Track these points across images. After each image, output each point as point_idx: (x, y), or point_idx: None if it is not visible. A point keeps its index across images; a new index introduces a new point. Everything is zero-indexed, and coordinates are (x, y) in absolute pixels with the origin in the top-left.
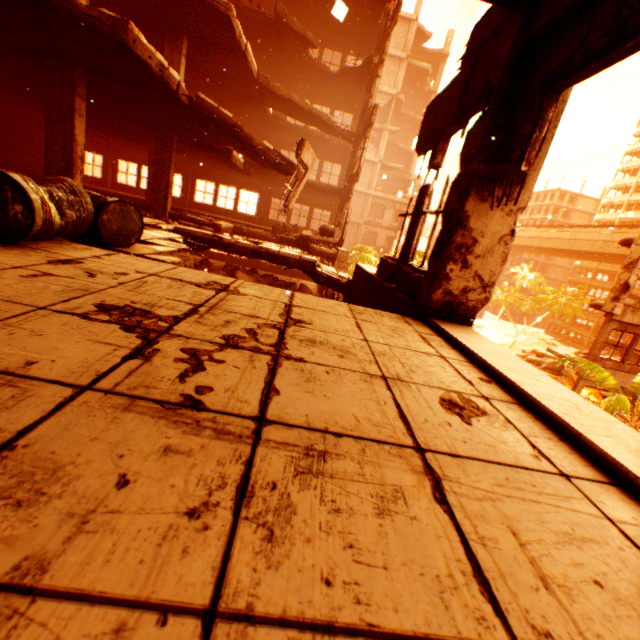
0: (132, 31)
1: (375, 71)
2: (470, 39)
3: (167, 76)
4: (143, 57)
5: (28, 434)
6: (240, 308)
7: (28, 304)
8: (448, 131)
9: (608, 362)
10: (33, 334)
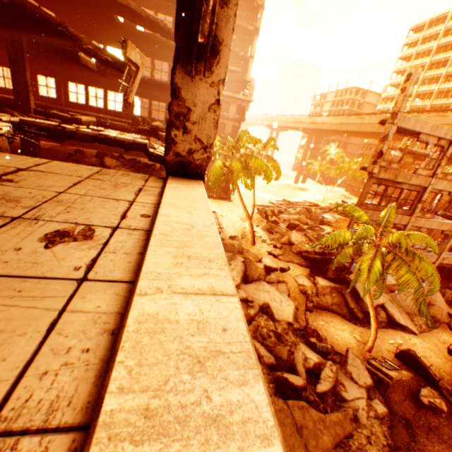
0: None
1: None
2: None
3: None
4: None
5: None
6: None
7: None
8: None
9: (370, 206)
10: None
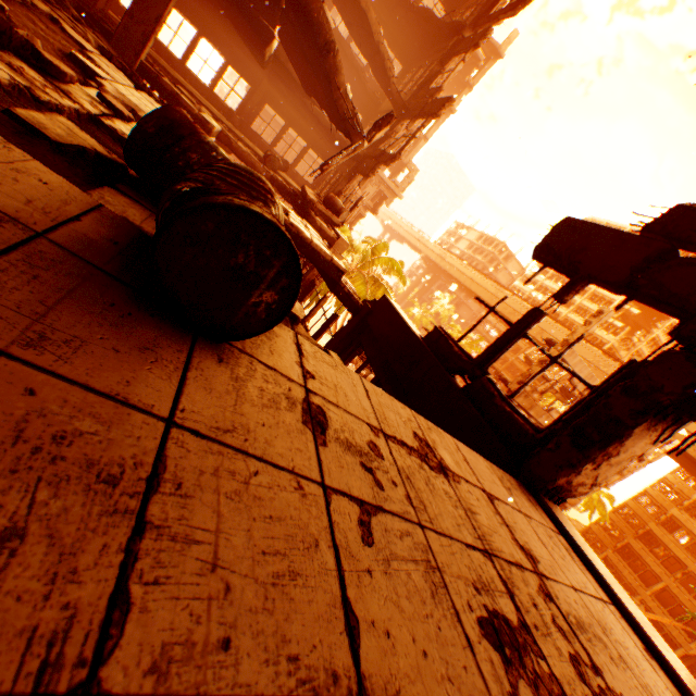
0: None
1: (461, 47)
2: (669, 215)
3: None
4: None
5: None
6: (497, 539)
7: None
8: (598, 283)
9: None
10: None
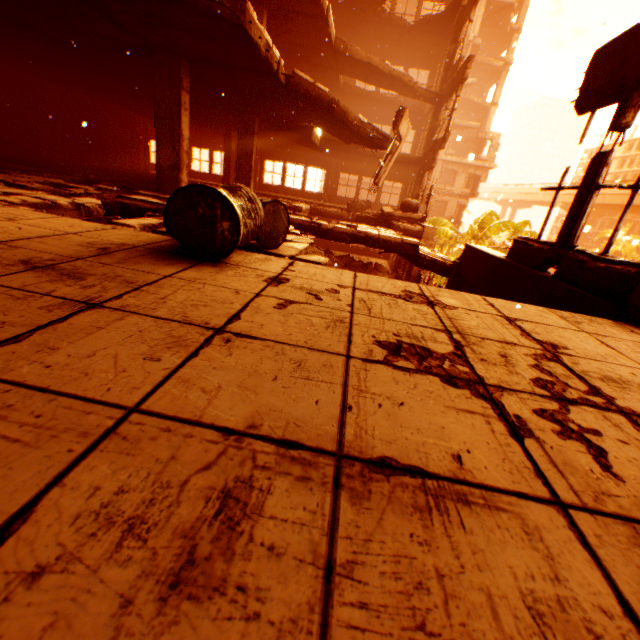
0: (248, 11)
1: (464, 15)
2: None
3: (270, 56)
4: (255, 38)
5: (639, 620)
6: (480, 330)
7: (331, 351)
8: None
9: None
10: (394, 403)
